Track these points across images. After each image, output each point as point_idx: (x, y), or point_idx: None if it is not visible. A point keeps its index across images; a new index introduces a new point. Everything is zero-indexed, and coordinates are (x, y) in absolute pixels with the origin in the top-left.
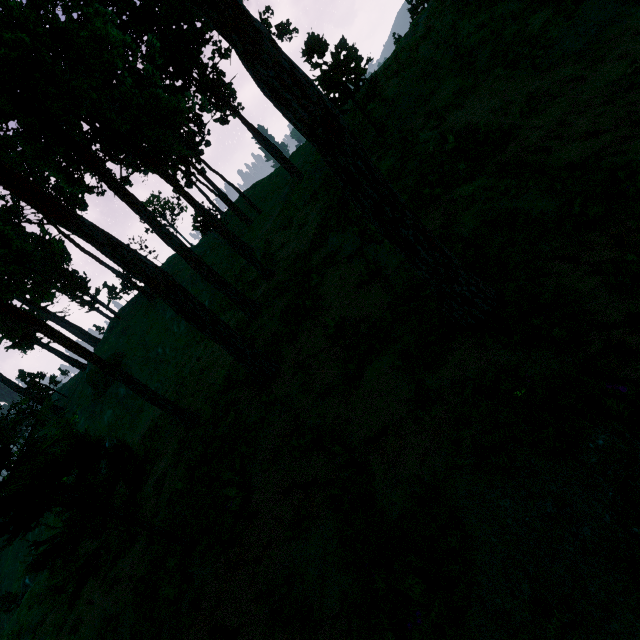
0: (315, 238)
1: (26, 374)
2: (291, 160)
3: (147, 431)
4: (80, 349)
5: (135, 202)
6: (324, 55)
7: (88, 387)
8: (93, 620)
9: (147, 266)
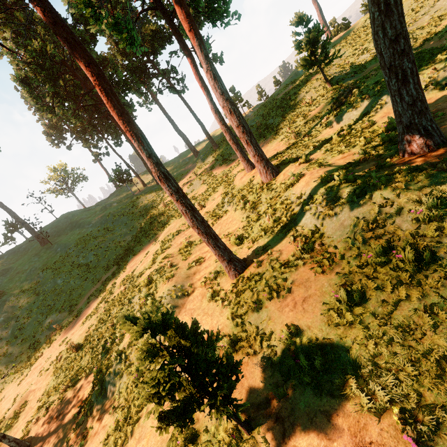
0: (291, 142)
1: None
2: (183, 155)
3: (61, 355)
4: (138, 129)
5: (200, 33)
6: (306, 26)
7: None
8: None
9: None
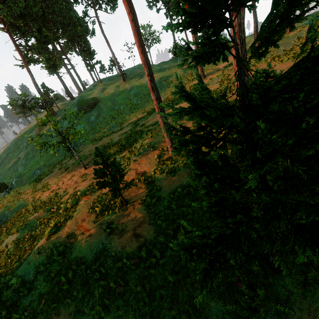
0: None
1: (45, 86)
2: None
3: (107, 144)
4: (147, 57)
5: None
6: None
7: (73, 108)
8: (89, 244)
9: None
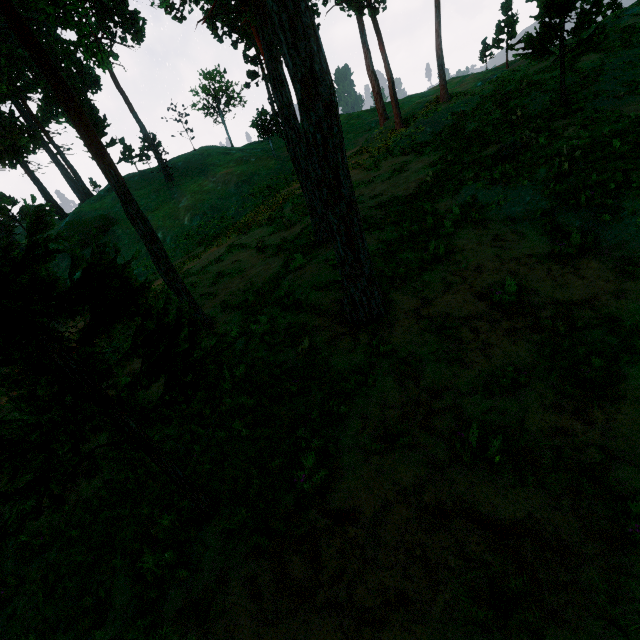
0: (424, 188)
1: None
2: None
3: None
4: (109, 163)
5: (265, 7)
6: None
7: None
8: None
9: (319, 54)
